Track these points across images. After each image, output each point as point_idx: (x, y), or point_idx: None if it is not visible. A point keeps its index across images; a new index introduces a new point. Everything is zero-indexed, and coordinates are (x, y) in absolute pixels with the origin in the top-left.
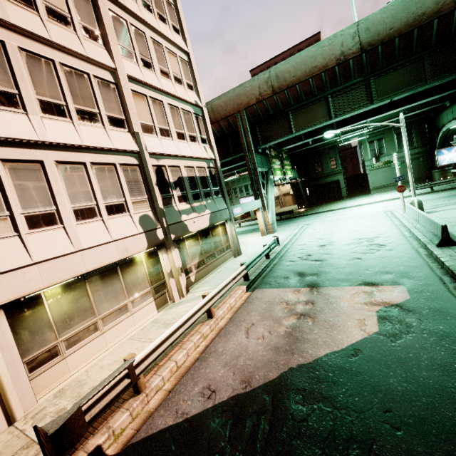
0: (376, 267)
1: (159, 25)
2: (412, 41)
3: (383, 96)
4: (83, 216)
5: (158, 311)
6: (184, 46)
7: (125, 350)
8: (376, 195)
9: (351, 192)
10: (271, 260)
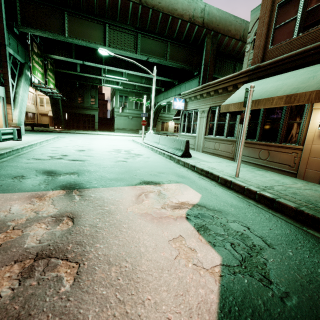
0: (146, 168)
1: None
2: (167, 24)
3: (144, 53)
4: None
5: None
6: None
7: None
8: (118, 133)
9: (100, 129)
10: None
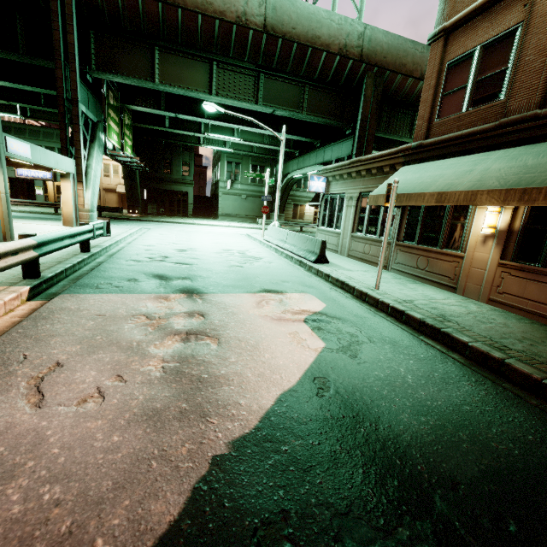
0: (267, 275)
1: None
2: (305, 59)
3: (268, 103)
4: None
5: None
6: None
7: None
8: (224, 221)
9: (196, 214)
10: (92, 255)
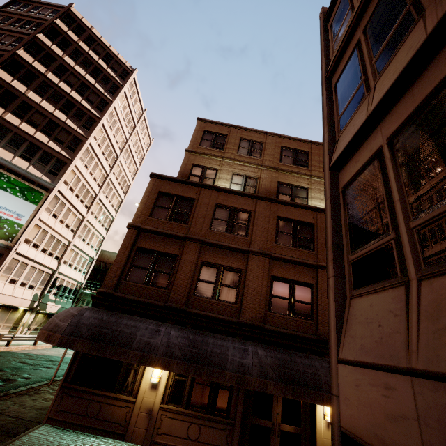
0: None
1: (100, 227)
2: None
3: None
4: (21, 285)
5: None
6: (105, 235)
7: None
8: None
9: None
10: None
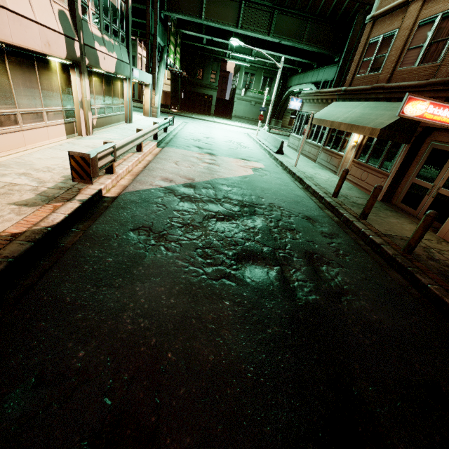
0: (246, 154)
1: None
2: None
3: (277, 34)
4: None
5: (67, 137)
6: None
7: (57, 154)
8: (235, 122)
9: (216, 113)
10: (168, 134)
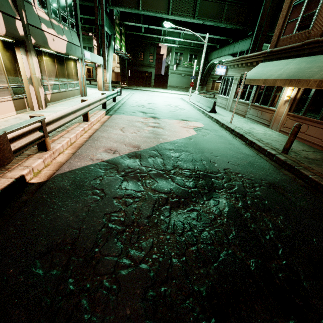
0: (185, 115)
1: None
2: None
3: (201, 17)
4: None
5: (17, 113)
6: None
7: None
8: (170, 90)
9: (155, 85)
10: (116, 103)
